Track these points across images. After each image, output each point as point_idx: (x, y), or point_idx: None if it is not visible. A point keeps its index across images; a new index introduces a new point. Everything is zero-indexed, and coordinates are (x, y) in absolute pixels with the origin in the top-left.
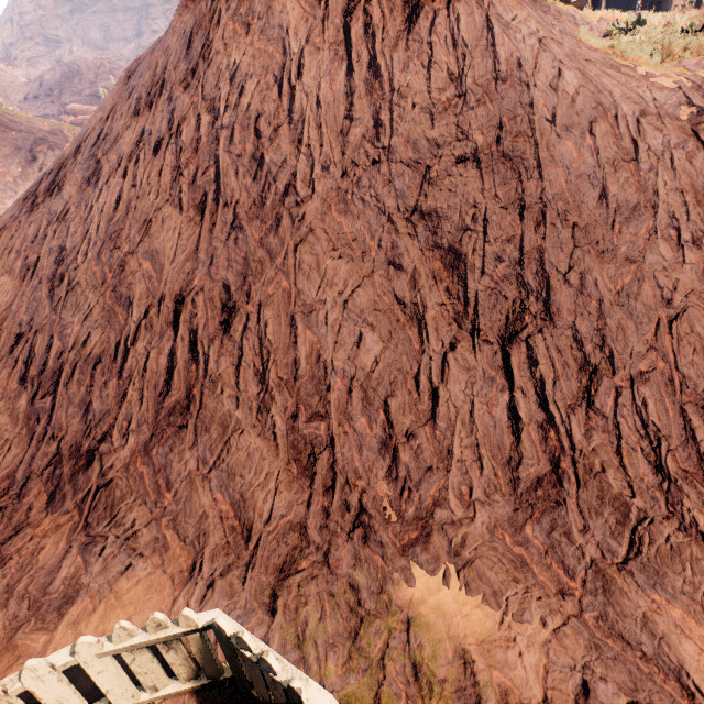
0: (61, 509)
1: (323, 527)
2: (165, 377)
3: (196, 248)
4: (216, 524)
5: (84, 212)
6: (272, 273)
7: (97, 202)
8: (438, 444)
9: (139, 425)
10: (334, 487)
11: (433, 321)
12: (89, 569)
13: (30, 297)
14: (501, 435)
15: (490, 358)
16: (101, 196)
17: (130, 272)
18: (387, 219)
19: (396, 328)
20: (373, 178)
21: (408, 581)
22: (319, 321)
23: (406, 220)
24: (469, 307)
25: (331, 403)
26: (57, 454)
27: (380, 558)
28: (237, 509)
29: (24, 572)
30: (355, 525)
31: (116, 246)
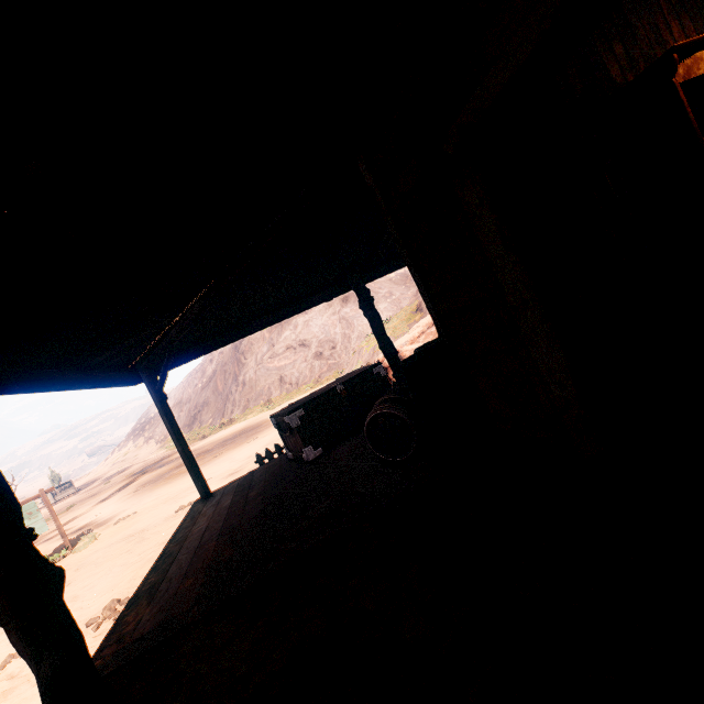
0: None
1: None
2: None
3: None
4: None
5: None
6: None
7: None
8: None
9: None
10: None
11: None
12: None
13: None
14: None
15: None
16: None
17: None
18: None
19: None
20: None
21: None
22: None
23: None
24: None
25: None
26: None
27: None
28: None
29: None
30: None
31: None
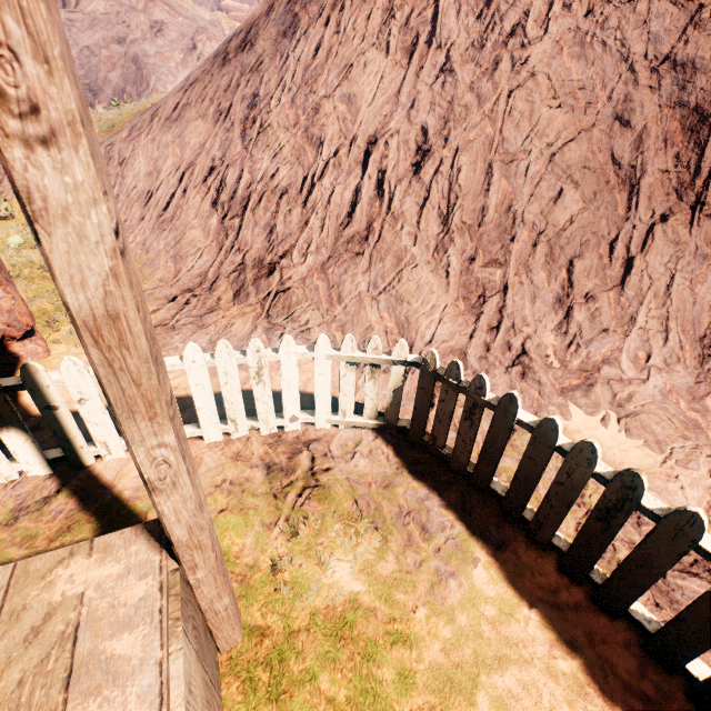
0: (245, 303)
1: (483, 358)
2: (348, 210)
3: (398, 91)
4: (380, 336)
5: (279, 62)
6: (477, 119)
7: (293, 52)
8: (620, 310)
9: (317, 248)
10: (499, 329)
11: (649, 189)
12: (272, 344)
13: (222, 137)
14: (699, 312)
15: (709, 234)
16: (298, 46)
17: (323, 115)
18: (628, 67)
19: (603, 190)
20: (624, 18)
21: (564, 415)
22: (518, 172)
23: (651, 70)
24: (698, 178)
25: (512, 253)
26: (242, 264)
27: (536, 392)
28: (400, 328)
29: (222, 335)
30: (515, 363)
31: (311, 91)
